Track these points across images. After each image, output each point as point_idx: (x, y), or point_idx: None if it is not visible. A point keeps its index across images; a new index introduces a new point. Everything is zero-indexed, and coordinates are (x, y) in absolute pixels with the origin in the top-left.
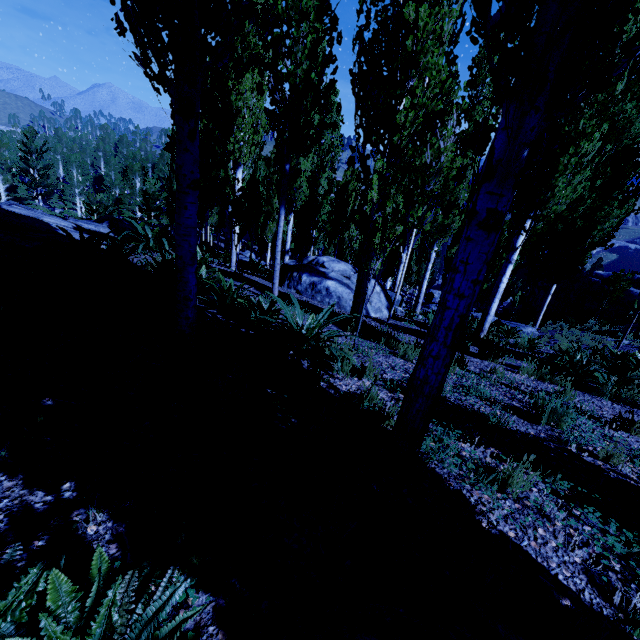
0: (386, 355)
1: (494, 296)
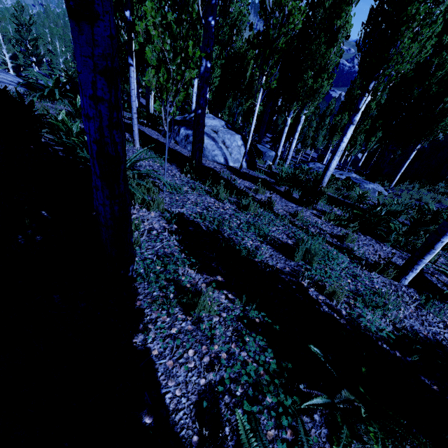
0: (202, 194)
1: (335, 154)
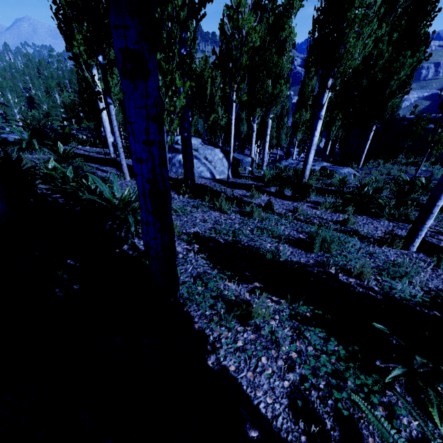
0: (206, 210)
1: (310, 148)
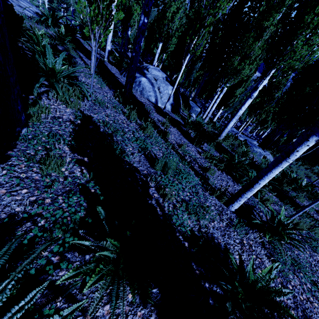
0: (118, 112)
1: (233, 117)
